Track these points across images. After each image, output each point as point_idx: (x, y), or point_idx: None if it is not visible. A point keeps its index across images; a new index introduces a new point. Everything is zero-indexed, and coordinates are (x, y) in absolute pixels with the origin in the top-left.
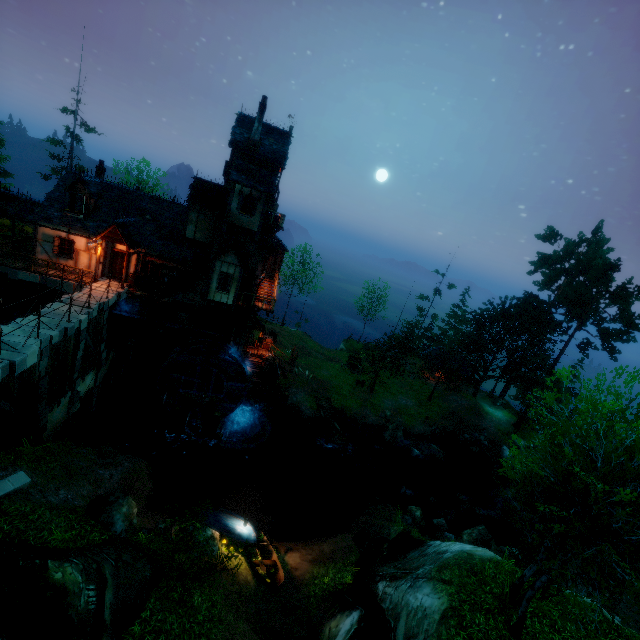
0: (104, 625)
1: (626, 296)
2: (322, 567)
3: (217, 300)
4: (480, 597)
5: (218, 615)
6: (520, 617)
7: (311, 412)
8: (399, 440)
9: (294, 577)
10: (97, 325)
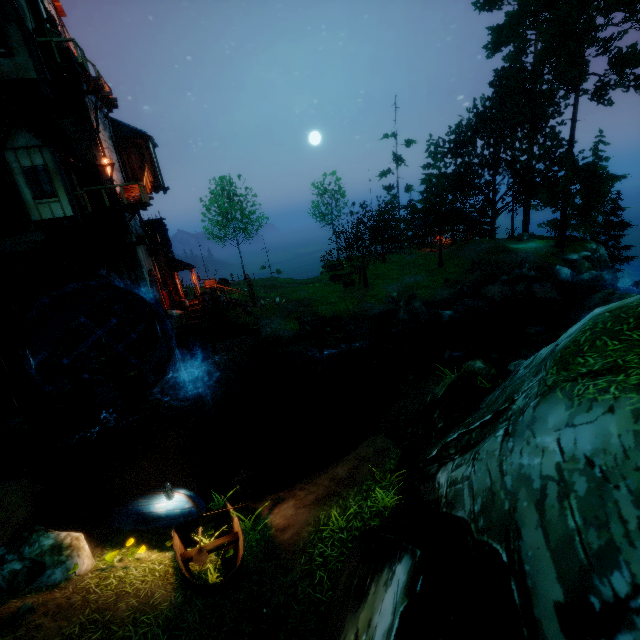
0: None
1: None
2: (335, 503)
3: (49, 218)
4: None
5: None
6: None
7: (293, 332)
8: (419, 312)
9: (279, 546)
10: None
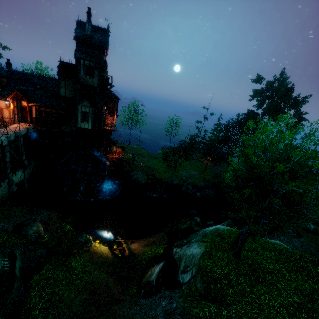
0: (16, 277)
1: (297, 104)
2: (148, 247)
3: (83, 127)
4: (221, 245)
5: (88, 271)
6: (238, 249)
7: (144, 182)
8: (190, 190)
9: (134, 253)
10: (17, 145)
